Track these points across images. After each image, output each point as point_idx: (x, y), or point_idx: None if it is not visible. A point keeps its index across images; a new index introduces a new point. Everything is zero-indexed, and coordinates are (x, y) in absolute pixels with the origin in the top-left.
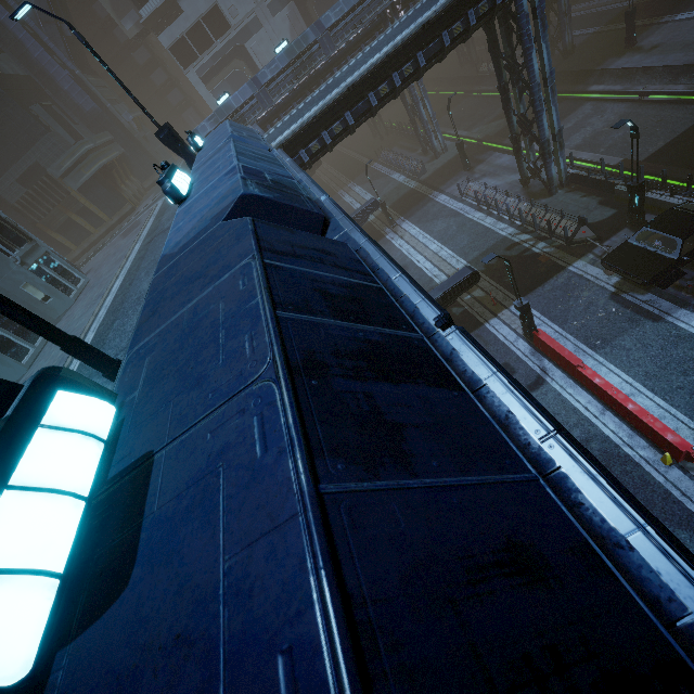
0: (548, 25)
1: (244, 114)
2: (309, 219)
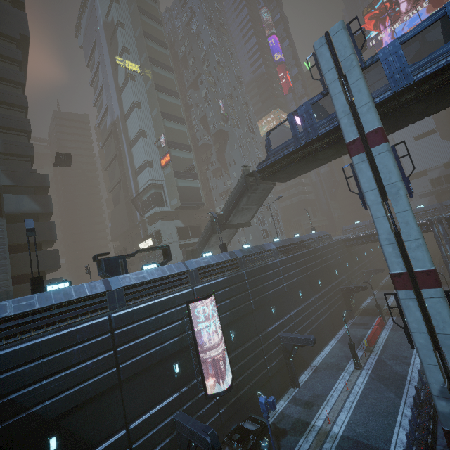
0: (449, 240)
1: (360, 228)
2: (297, 241)
